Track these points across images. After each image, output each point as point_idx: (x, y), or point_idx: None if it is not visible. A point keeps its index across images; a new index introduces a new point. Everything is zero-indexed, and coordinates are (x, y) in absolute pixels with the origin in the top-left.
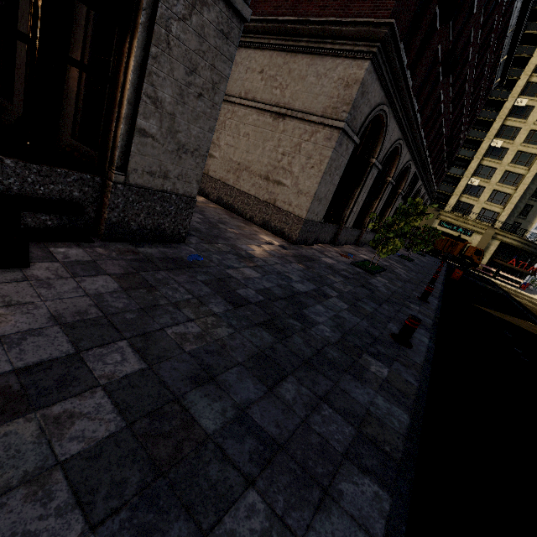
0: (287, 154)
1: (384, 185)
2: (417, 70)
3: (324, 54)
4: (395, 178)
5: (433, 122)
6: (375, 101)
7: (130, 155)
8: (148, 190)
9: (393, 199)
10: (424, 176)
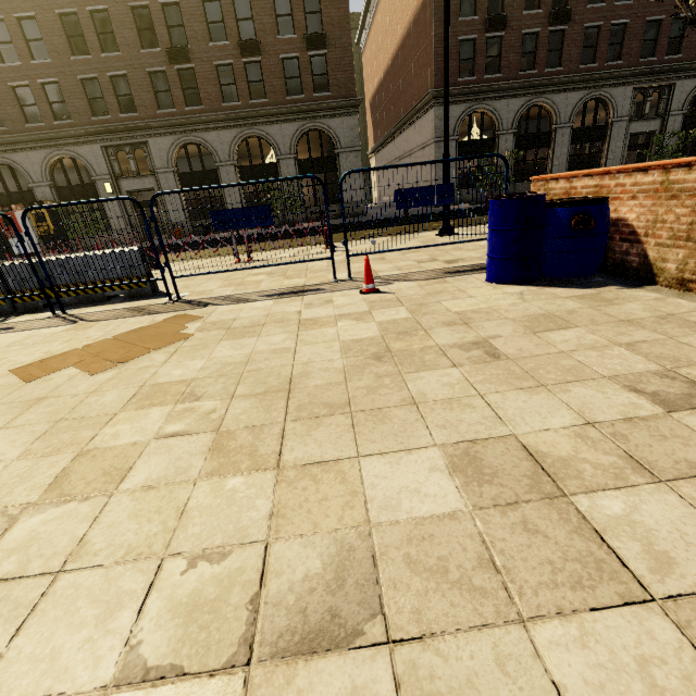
0: (427, 165)
1: (552, 133)
2: (501, 64)
3: (426, 112)
4: (569, 120)
5: (621, 37)
6: (458, 113)
7: (343, 196)
8: (350, 203)
9: (607, 131)
10: (690, 73)
